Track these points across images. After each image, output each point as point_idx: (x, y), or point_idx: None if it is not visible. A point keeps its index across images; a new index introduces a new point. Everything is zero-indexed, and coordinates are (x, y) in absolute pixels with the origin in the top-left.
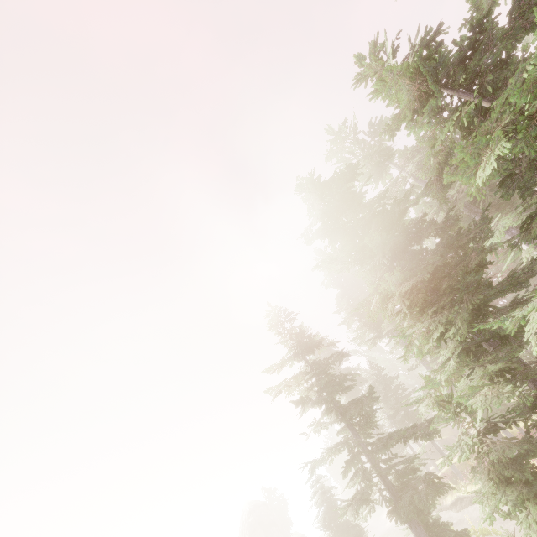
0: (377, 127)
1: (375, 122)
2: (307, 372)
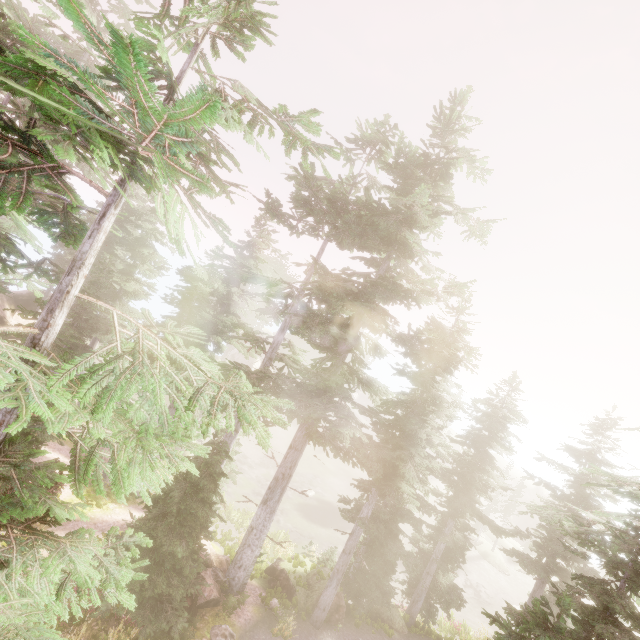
0: None
1: None
2: (572, 472)
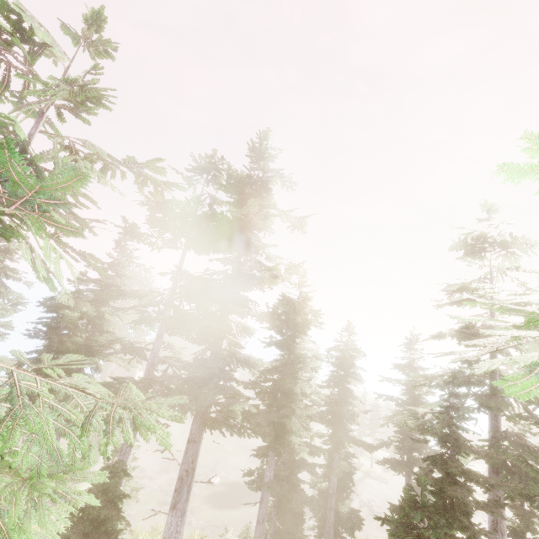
0: (503, 243)
1: (496, 241)
2: (404, 383)
